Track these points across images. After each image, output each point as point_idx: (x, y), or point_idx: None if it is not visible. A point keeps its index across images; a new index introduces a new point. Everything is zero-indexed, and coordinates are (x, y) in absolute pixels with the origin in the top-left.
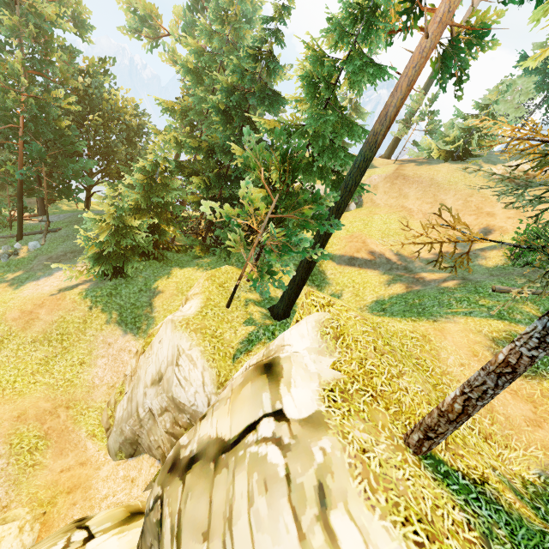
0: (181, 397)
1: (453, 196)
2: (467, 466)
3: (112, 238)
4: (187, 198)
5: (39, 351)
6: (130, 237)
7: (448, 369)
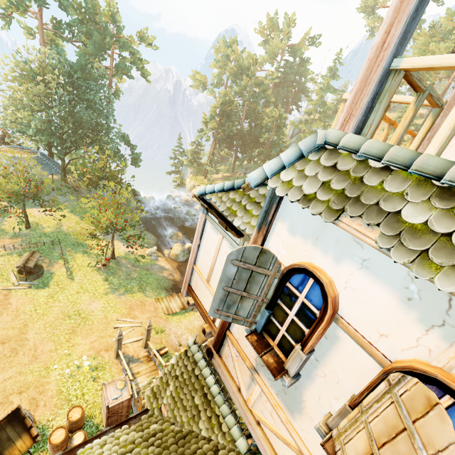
0: None
1: None
2: None
3: None
4: None
5: None
6: None
7: None
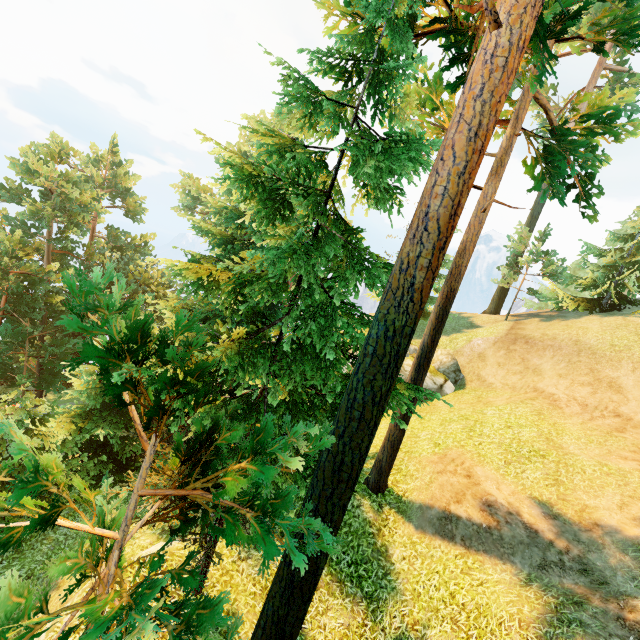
0: None
1: (632, 372)
2: None
3: None
4: None
5: None
6: None
7: None
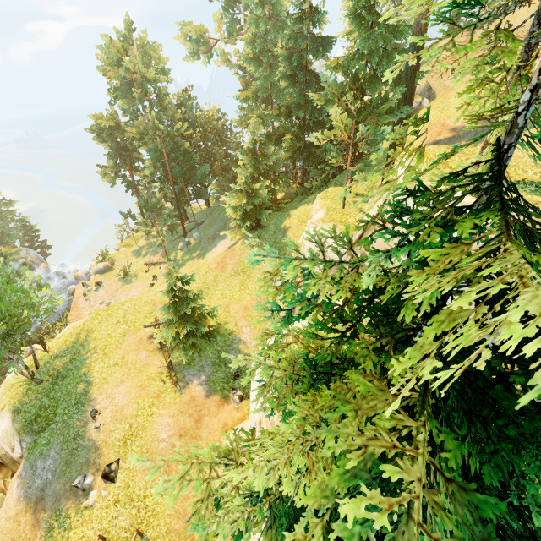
0: (335, 257)
1: None
2: (515, 178)
3: (249, 200)
4: (282, 157)
5: (236, 280)
6: (258, 196)
7: (513, 155)
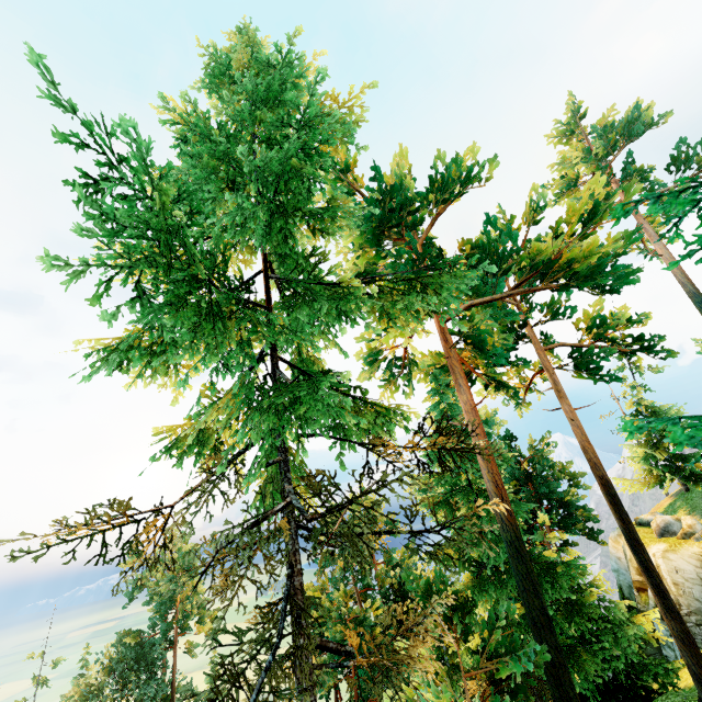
0: None
1: None
2: None
3: None
4: None
5: None
6: None
7: None
